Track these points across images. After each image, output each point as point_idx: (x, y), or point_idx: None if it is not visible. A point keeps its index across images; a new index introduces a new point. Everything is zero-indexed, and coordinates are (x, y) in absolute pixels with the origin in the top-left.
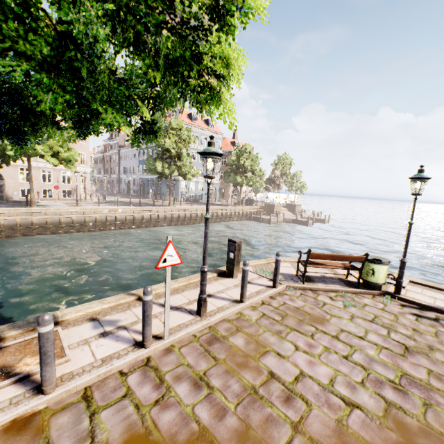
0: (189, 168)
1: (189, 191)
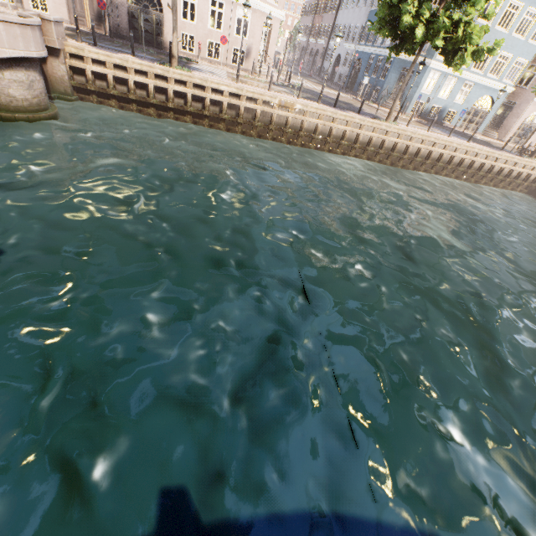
0: (475, 33)
1: (434, 98)
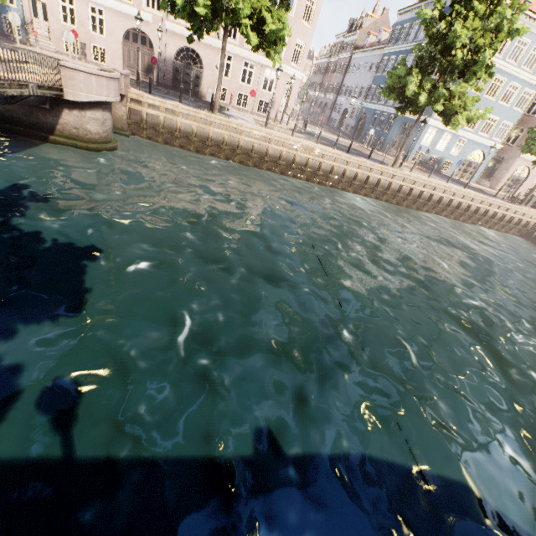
0: (469, 102)
1: (432, 149)
